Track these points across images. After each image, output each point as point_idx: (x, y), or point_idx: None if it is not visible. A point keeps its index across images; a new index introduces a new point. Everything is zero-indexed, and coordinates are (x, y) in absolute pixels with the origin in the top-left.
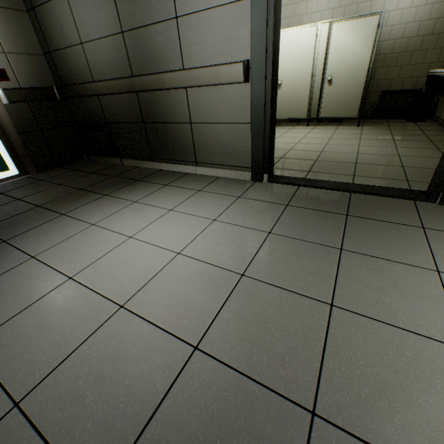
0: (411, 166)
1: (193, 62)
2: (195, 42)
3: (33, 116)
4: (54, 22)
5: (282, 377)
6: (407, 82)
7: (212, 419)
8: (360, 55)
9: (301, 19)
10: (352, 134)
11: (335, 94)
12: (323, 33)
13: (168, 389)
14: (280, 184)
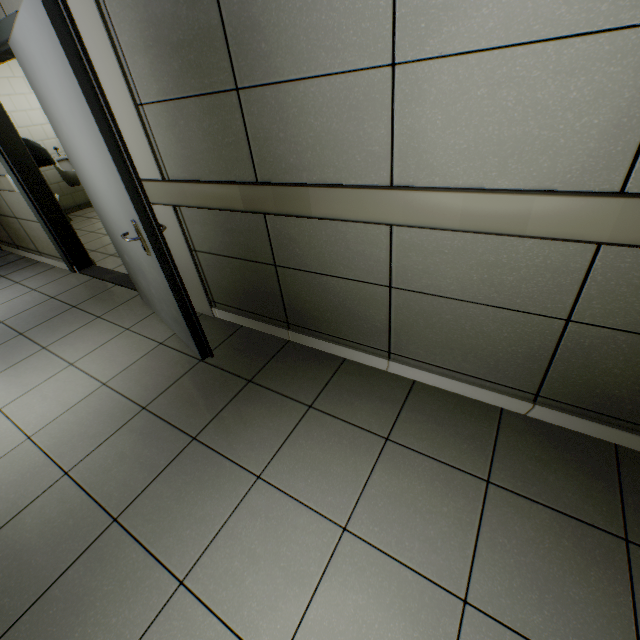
0: None
1: None
2: None
3: None
4: None
5: None
6: None
7: None
8: None
9: None
10: None
11: None
12: None
13: None
14: (86, 275)
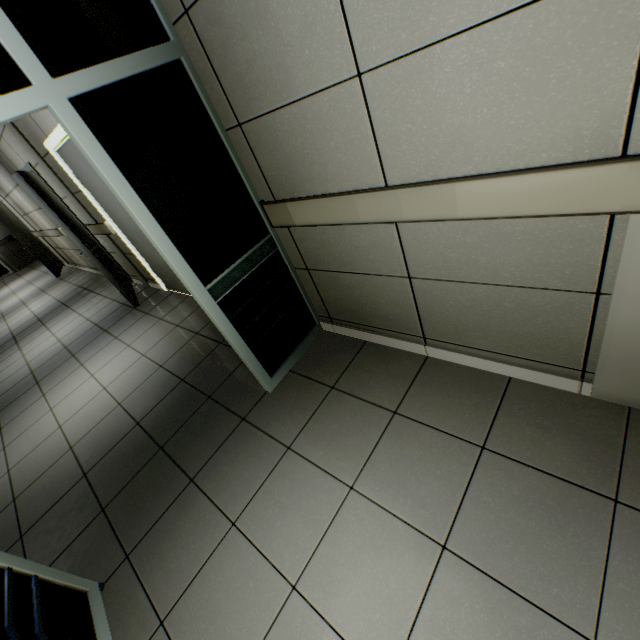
0: None
1: None
2: None
3: (9, 249)
4: None
5: None
6: None
7: None
8: None
9: None
10: None
11: None
12: None
13: None
14: None
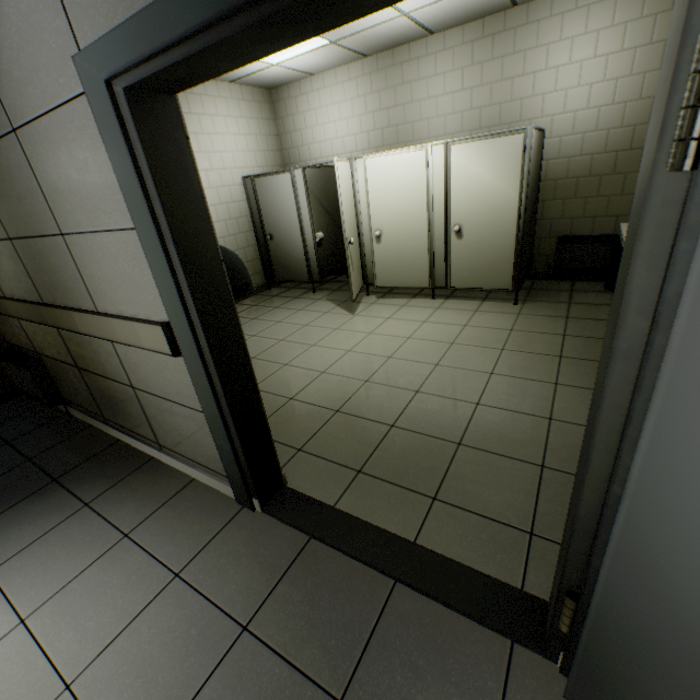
0: (558, 468)
1: (104, 301)
2: (97, 275)
3: None
4: None
5: None
6: (600, 222)
7: None
8: (501, 193)
9: (414, 128)
10: (495, 332)
11: (470, 251)
12: (437, 160)
13: None
14: (282, 521)
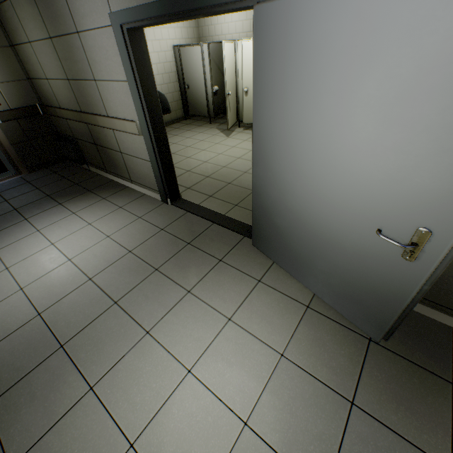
0: None
1: (111, 112)
2: (109, 100)
3: (22, 129)
4: (28, 59)
5: (63, 331)
6: None
7: (25, 342)
8: None
9: None
10: None
11: None
12: None
13: (17, 329)
14: (178, 207)
